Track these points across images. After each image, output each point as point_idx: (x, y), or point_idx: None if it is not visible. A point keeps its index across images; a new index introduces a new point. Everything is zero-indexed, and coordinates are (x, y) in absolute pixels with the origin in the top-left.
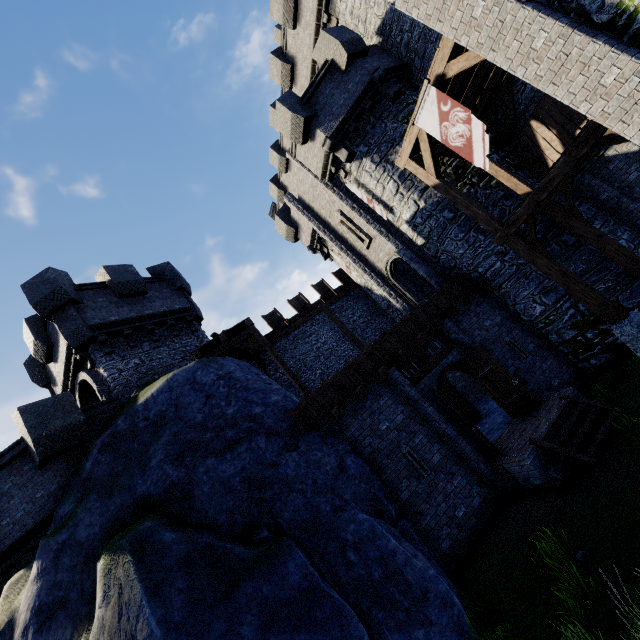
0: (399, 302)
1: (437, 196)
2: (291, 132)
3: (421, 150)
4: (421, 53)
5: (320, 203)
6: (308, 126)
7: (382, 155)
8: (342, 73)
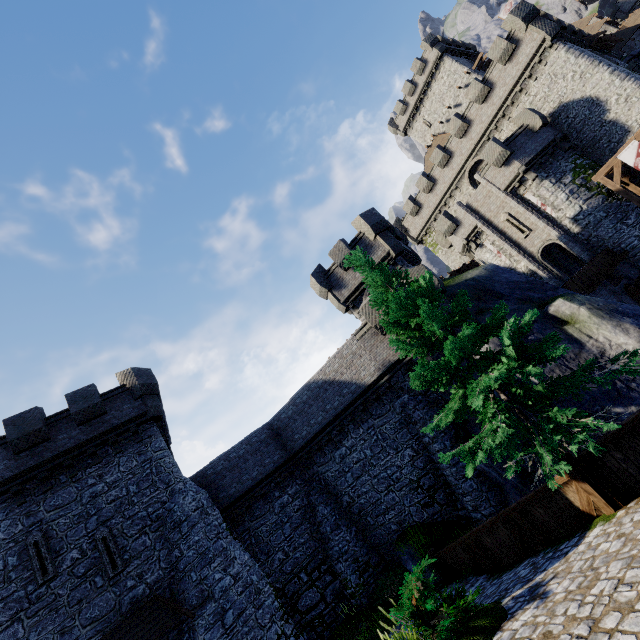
0: (546, 273)
1: (595, 204)
2: (495, 160)
3: (614, 172)
4: (579, 130)
5: (488, 208)
6: (508, 158)
7: (557, 179)
8: (533, 133)
